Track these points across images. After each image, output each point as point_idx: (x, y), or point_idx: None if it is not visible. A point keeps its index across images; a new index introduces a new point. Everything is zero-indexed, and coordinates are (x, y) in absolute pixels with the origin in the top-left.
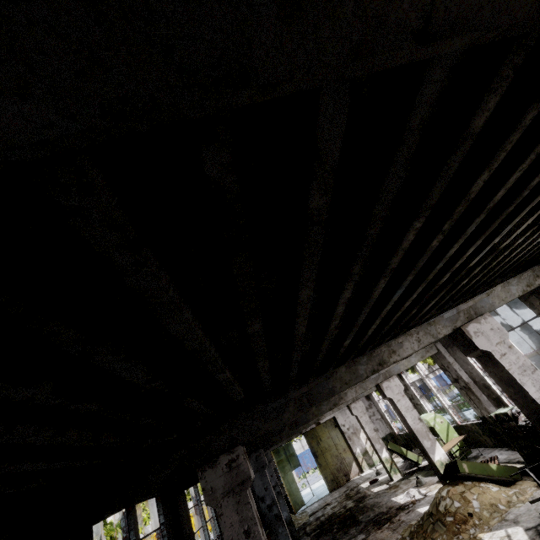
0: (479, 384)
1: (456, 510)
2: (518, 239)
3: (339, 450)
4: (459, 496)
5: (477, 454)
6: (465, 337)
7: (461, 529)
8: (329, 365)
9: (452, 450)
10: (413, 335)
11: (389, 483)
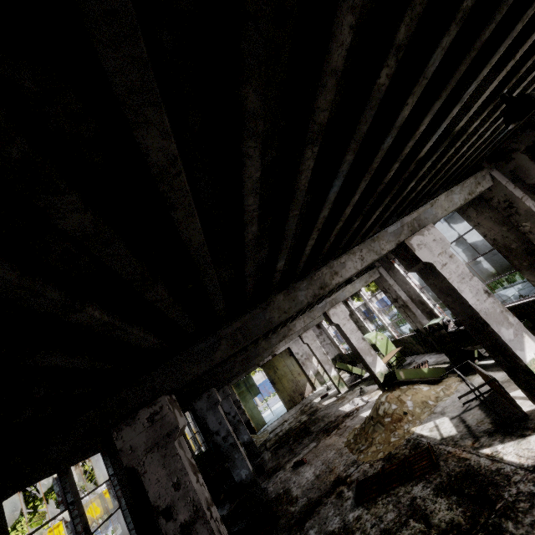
0: (415, 301)
1: (393, 412)
2: (474, 121)
3: (294, 375)
4: (396, 400)
5: (411, 361)
6: (408, 251)
7: (397, 426)
8: (267, 296)
9: (390, 360)
10: (357, 253)
11: (337, 395)
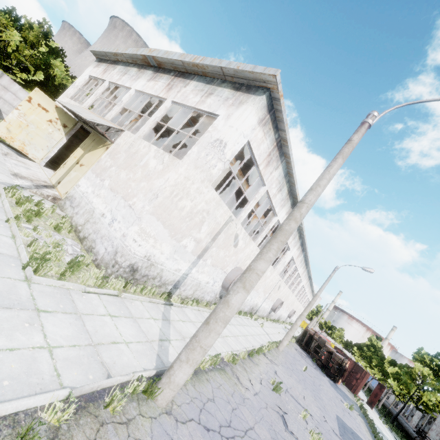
0: None
1: None
2: None
3: None
4: None
5: None
6: None
7: None
8: None
9: None
10: None
11: None
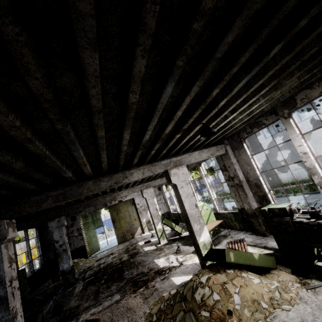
0: (251, 183)
1: (215, 305)
2: None
3: (131, 219)
4: (220, 287)
5: (226, 233)
6: None
7: None
8: None
9: None
10: None
11: (157, 245)
